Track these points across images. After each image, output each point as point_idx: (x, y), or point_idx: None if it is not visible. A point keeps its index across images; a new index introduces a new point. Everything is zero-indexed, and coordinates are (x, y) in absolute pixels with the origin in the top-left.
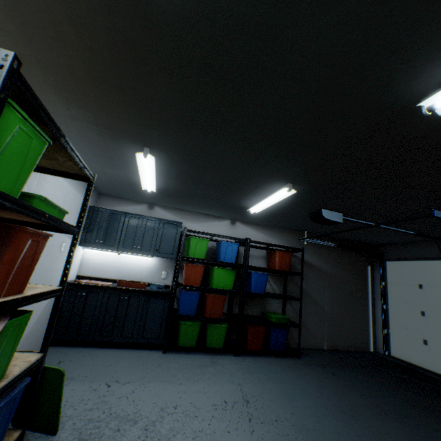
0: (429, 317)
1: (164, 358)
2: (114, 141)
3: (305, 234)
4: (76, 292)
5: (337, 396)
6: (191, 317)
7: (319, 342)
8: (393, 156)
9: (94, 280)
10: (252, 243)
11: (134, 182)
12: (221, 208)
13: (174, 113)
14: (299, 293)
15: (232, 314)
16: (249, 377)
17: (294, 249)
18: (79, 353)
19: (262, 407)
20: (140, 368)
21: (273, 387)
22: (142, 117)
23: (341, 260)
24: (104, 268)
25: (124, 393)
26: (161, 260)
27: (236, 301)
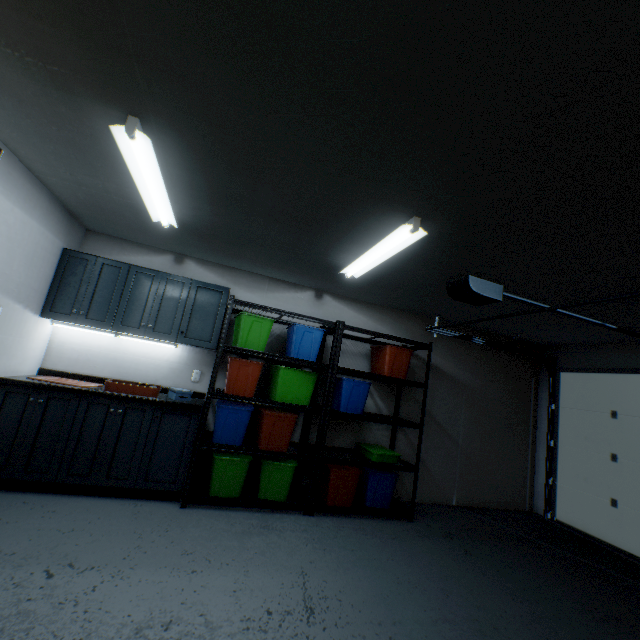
0: (625, 464)
1: (179, 518)
2: (63, 96)
3: (436, 322)
4: (26, 397)
5: (472, 599)
6: (234, 448)
7: (445, 495)
8: (636, 148)
9: (70, 379)
10: (348, 331)
11: (137, 207)
12: (298, 268)
13: (162, 1)
14: (419, 416)
15: (307, 445)
16: (323, 559)
17: (416, 345)
18: (23, 505)
19: (336, 625)
20: (128, 538)
21: (363, 579)
22: (95, 16)
23: (489, 367)
24: (90, 359)
25: (74, 592)
26: (192, 350)
27: (315, 424)
